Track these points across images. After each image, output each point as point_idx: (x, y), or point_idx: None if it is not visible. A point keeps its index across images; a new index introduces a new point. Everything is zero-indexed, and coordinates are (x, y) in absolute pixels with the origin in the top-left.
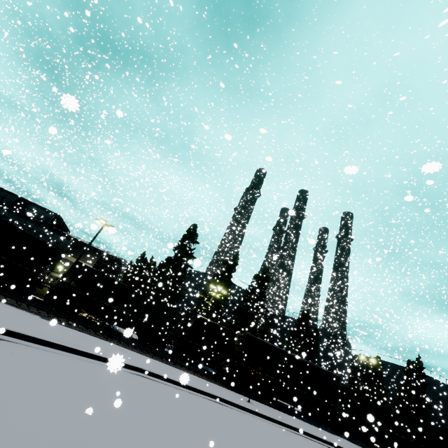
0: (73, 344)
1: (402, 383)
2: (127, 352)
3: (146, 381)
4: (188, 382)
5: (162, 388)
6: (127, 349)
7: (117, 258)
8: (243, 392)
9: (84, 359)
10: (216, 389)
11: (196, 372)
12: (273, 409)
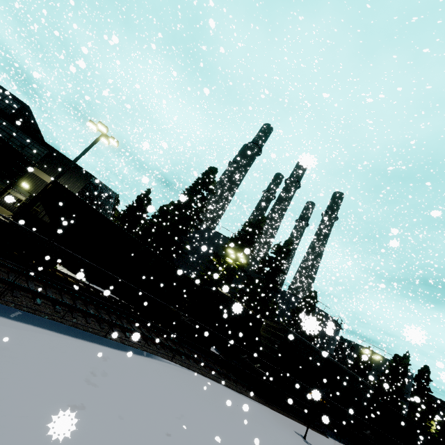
0: None
1: (384, 375)
2: (153, 380)
3: None
4: None
5: None
6: (145, 361)
7: (107, 189)
8: (272, 400)
9: None
10: (274, 430)
11: (220, 373)
12: (314, 433)
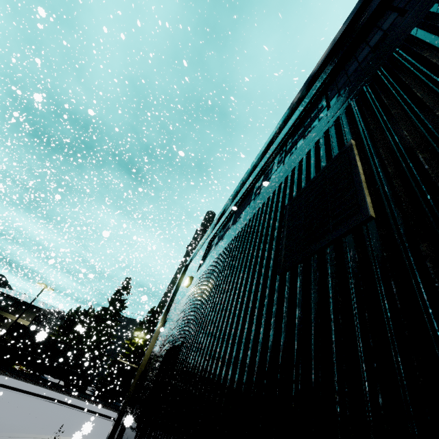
0: (11, 384)
1: None
2: (49, 391)
3: (56, 405)
4: (90, 408)
5: (65, 408)
6: (49, 390)
7: (54, 311)
8: None
9: (18, 392)
10: (114, 414)
11: (107, 406)
12: None
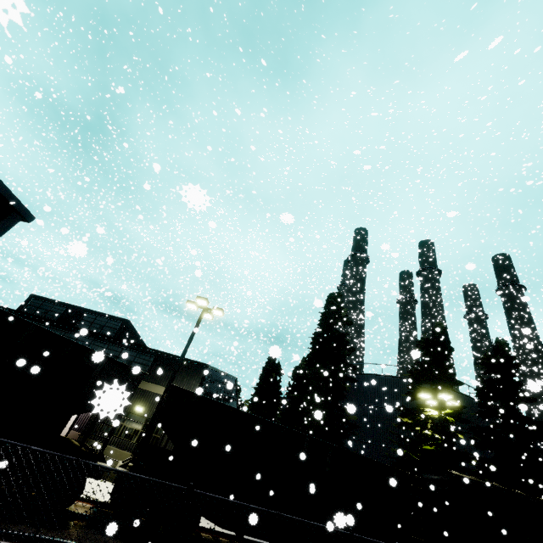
0: None
1: None
2: None
3: None
4: None
5: None
6: None
7: (224, 375)
8: None
9: None
10: None
11: None
12: None
